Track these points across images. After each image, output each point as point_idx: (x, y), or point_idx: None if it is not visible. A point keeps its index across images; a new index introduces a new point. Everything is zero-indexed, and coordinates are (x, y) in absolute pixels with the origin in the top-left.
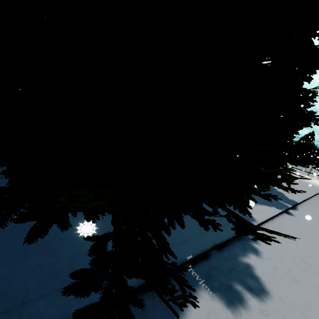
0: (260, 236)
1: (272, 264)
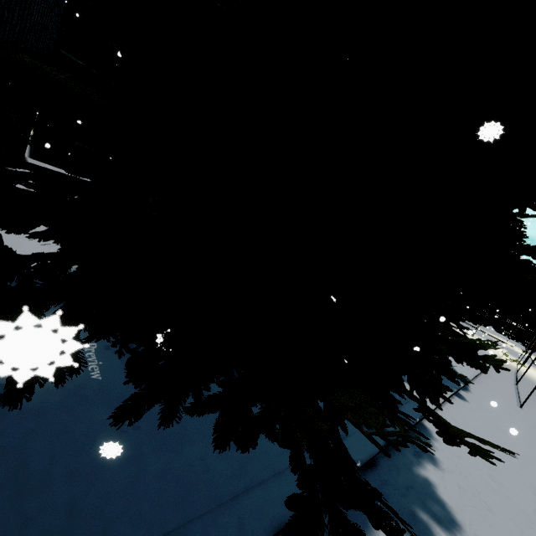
0: (475, 448)
1: (456, 481)
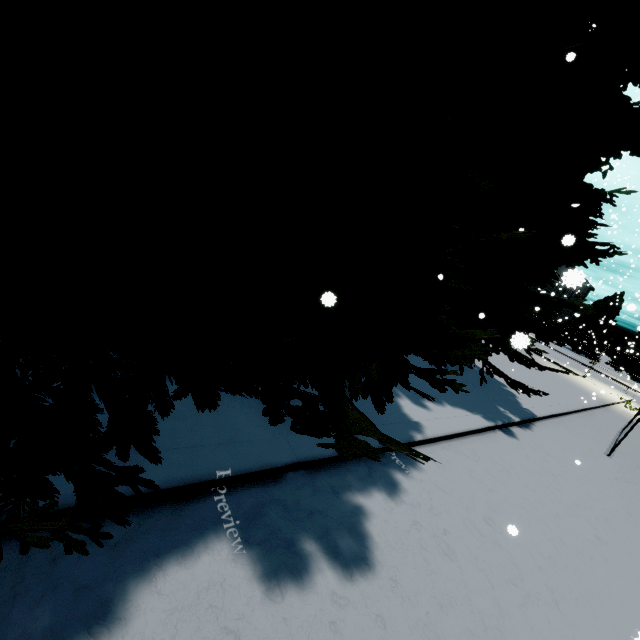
0: (349, 444)
1: (414, 516)
